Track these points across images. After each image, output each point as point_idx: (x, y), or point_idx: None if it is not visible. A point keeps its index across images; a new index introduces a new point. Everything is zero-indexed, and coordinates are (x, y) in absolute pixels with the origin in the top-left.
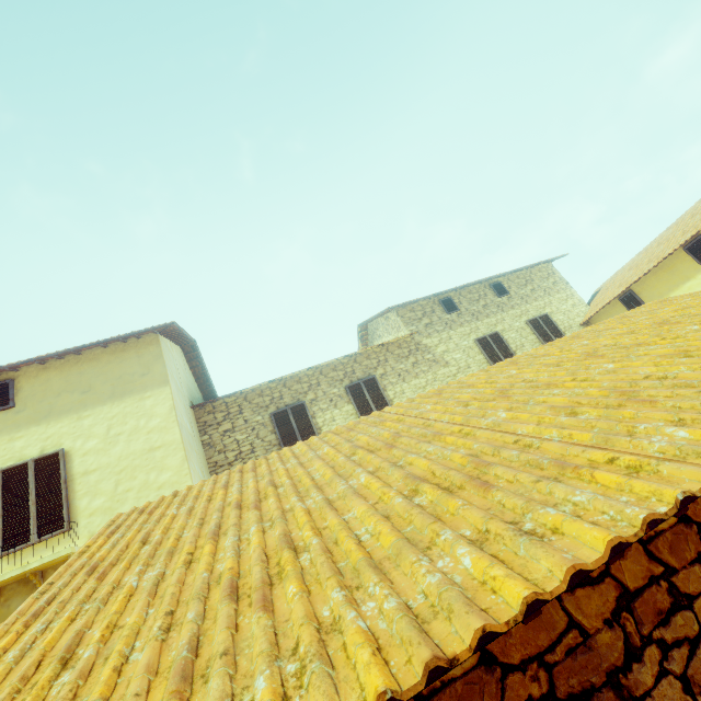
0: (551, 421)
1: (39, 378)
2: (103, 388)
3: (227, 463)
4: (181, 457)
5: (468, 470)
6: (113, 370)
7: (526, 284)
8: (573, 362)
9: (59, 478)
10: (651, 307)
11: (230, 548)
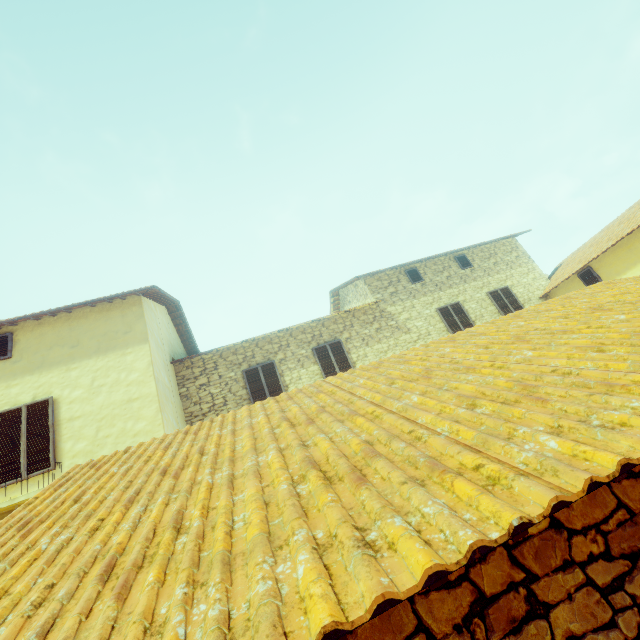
0: (450, 411)
1: (35, 332)
2: (90, 343)
3: (201, 414)
4: (155, 408)
5: (357, 459)
6: (99, 328)
7: (489, 257)
8: (500, 345)
9: (48, 422)
10: (595, 289)
11: (131, 519)
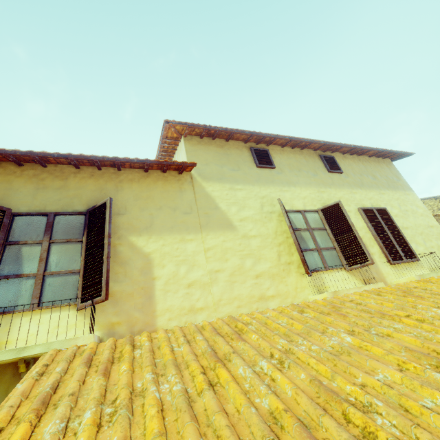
0: None
1: (345, 161)
2: (381, 180)
3: None
4: None
5: None
6: (380, 171)
7: None
8: None
9: (393, 225)
10: None
11: None
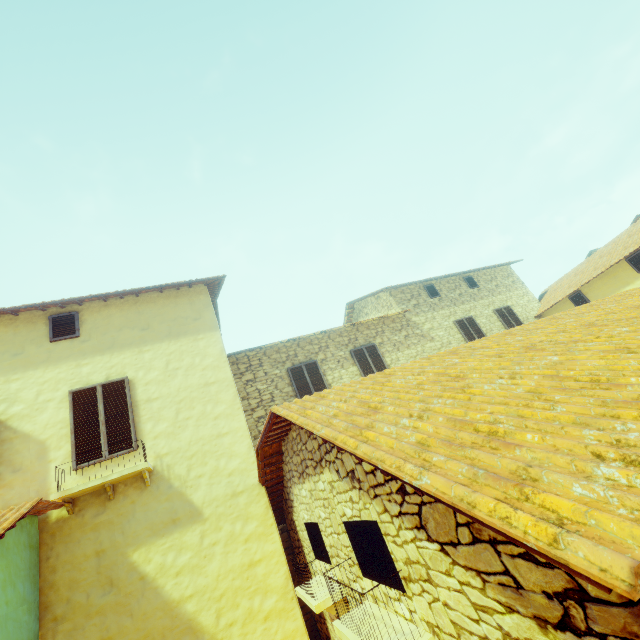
0: None
1: (102, 313)
2: (160, 327)
3: (250, 409)
4: (233, 393)
5: None
6: (168, 313)
7: (491, 280)
8: (629, 310)
9: (125, 402)
10: (639, 290)
11: (505, 385)
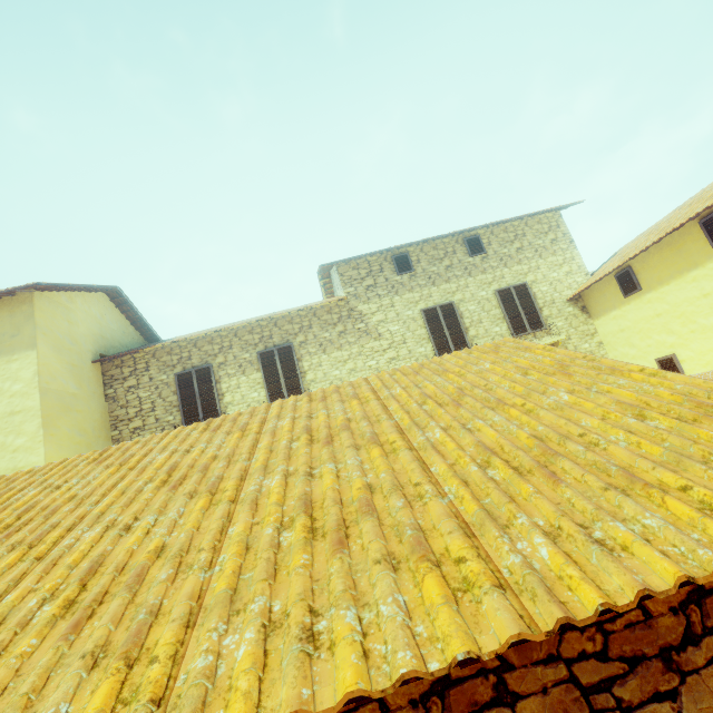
0: None
1: None
2: None
3: (127, 419)
4: (37, 424)
5: None
6: None
7: (513, 240)
8: (158, 482)
9: None
10: (466, 357)
11: None
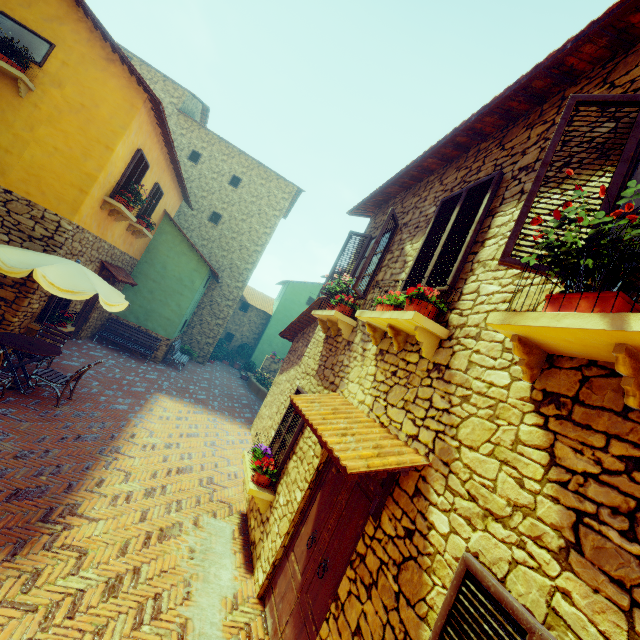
0: None
1: None
2: None
3: None
4: None
5: None
6: None
7: None
8: None
9: None
10: None
11: None
